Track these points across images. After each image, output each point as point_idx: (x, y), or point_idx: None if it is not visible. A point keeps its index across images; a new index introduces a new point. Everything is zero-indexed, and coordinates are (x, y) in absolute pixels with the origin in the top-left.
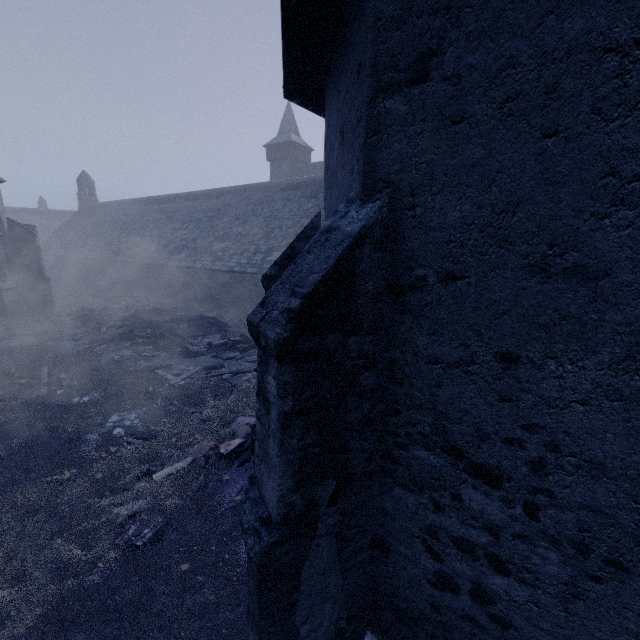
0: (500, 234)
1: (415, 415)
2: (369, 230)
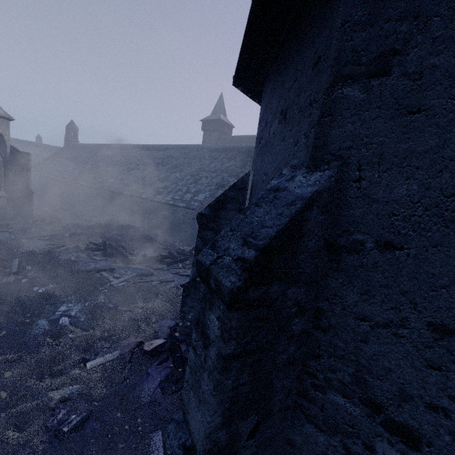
0: (447, 215)
1: (336, 363)
2: (319, 195)
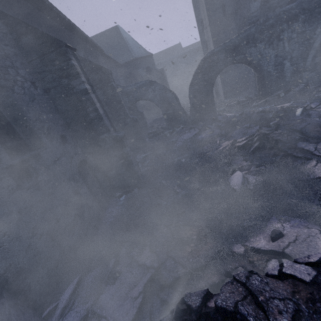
0: None
1: None
2: None
